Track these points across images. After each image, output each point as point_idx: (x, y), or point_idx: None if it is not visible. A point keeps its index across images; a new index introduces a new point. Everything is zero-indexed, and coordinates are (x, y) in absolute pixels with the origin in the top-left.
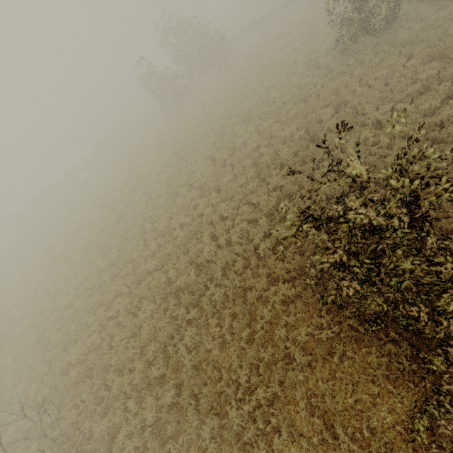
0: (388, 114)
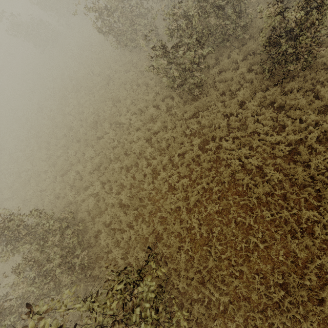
0: (127, 120)
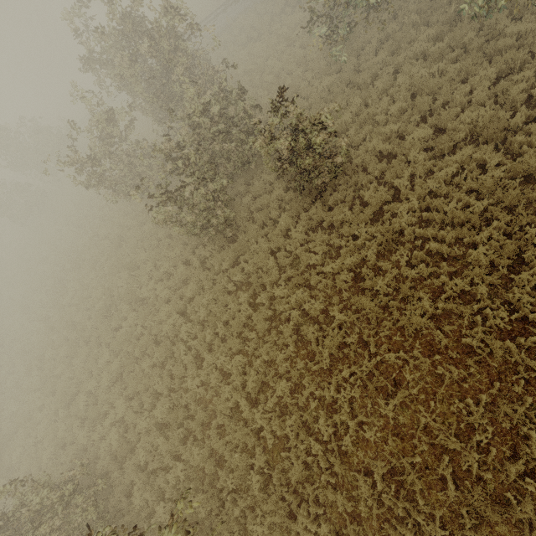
0: (151, 293)
